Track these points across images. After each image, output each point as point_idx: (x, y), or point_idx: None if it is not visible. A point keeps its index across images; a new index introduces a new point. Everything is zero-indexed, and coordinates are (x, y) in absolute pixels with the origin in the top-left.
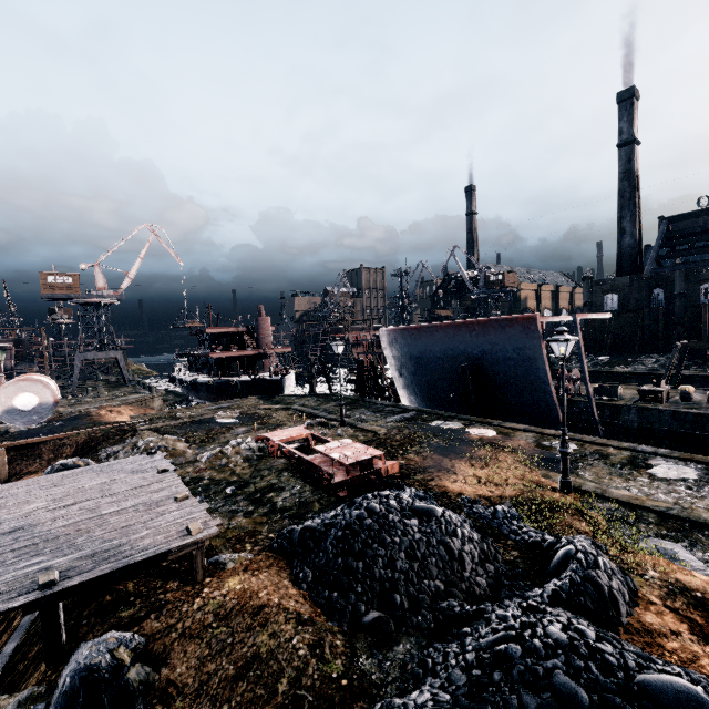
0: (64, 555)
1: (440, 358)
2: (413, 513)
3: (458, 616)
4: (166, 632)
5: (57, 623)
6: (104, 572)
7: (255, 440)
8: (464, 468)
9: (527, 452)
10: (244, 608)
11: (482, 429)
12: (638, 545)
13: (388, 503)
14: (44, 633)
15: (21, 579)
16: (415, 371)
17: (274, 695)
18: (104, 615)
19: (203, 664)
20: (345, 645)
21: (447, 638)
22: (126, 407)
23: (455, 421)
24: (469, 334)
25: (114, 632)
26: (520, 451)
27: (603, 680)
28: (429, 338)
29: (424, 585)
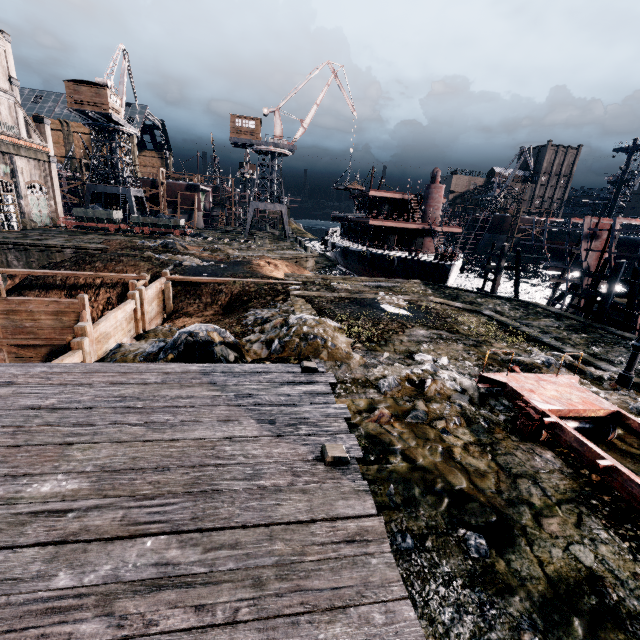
0: None
1: None
2: None
3: None
4: None
5: None
6: None
7: (477, 380)
8: None
9: None
10: None
11: None
12: None
13: None
14: None
15: None
16: None
17: None
18: None
19: None
20: None
21: None
22: (283, 261)
23: None
24: None
25: None
26: None
27: None
28: None
29: None
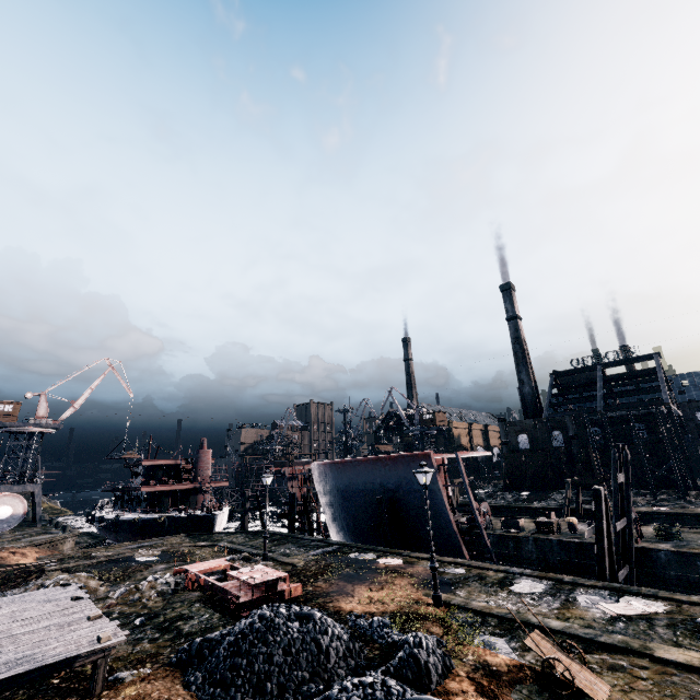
0: None
1: (362, 491)
2: (297, 617)
3: (312, 694)
4: None
5: None
6: (18, 672)
7: (173, 573)
8: (362, 591)
9: (421, 576)
10: None
11: (391, 558)
12: (473, 641)
13: (278, 610)
14: None
15: None
16: (343, 504)
17: None
18: None
19: None
20: None
21: None
22: (33, 548)
23: (372, 553)
24: (383, 468)
25: None
26: (415, 575)
27: (379, 698)
28: (352, 471)
29: (294, 675)
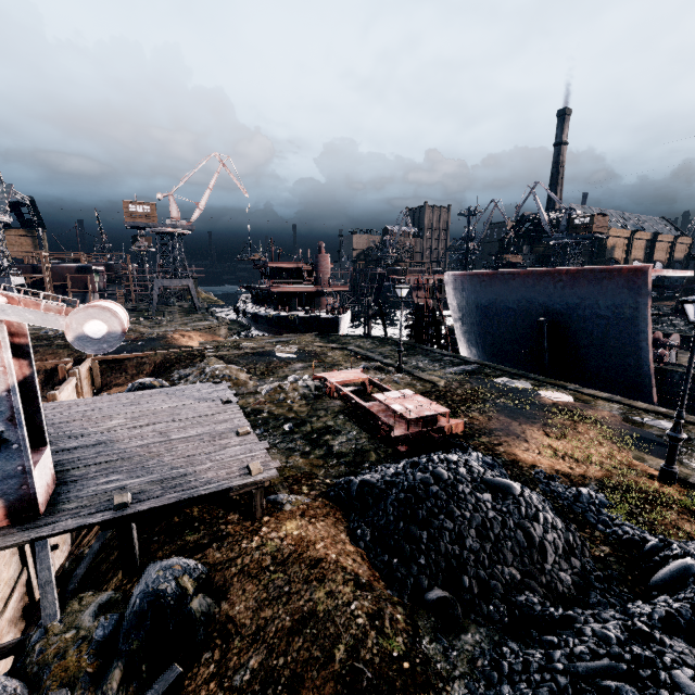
0: (137, 477)
1: (512, 309)
2: (486, 486)
3: (539, 617)
4: (227, 565)
5: (130, 540)
6: (171, 501)
7: (312, 379)
8: (537, 435)
9: (614, 426)
10: (301, 558)
11: (556, 392)
12: None
13: (457, 471)
14: (120, 547)
15: (100, 496)
16: (481, 321)
17: (330, 660)
18: (172, 535)
19: (260, 607)
20: (406, 621)
21: (525, 640)
22: (196, 332)
23: (523, 380)
24: (553, 284)
25: (180, 557)
26: (604, 424)
27: None
28: (502, 286)
29: (497, 570)
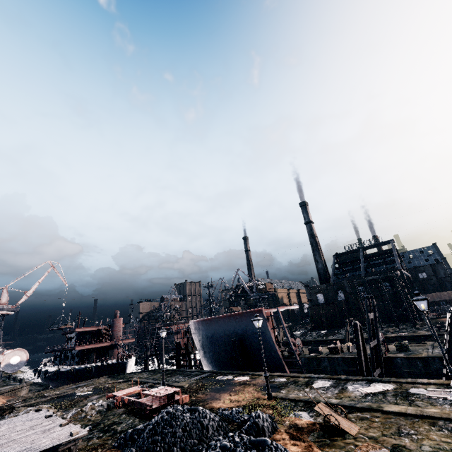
0: None
1: (222, 336)
2: (188, 411)
3: (200, 450)
4: None
5: None
6: None
7: (106, 398)
8: (226, 396)
9: (260, 385)
10: None
11: (242, 377)
12: (289, 415)
13: (177, 408)
14: None
15: None
16: (211, 346)
17: None
18: None
19: None
20: None
21: None
22: None
23: (230, 375)
24: (235, 320)
25: None
26: (257, 385)
27: (237, 441)
28: (216, 324)
29: (189, 442)
